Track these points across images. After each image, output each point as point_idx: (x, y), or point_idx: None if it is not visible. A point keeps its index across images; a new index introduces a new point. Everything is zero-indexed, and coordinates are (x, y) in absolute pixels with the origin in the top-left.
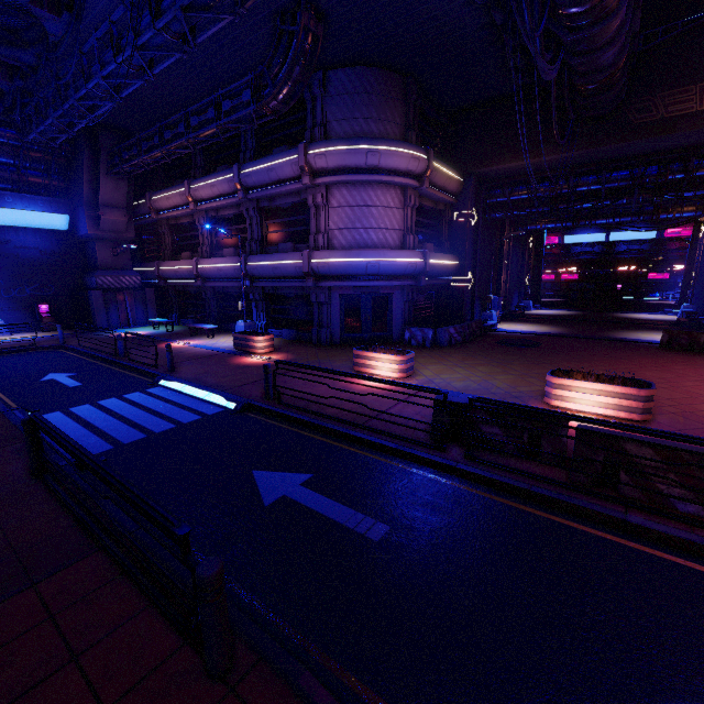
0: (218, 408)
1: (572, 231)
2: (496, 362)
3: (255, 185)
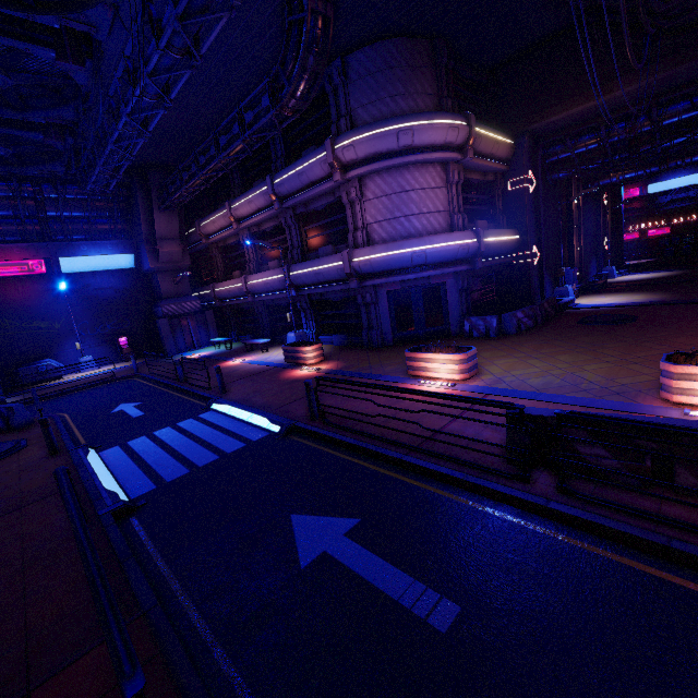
0: (263, 432)
1: (657, 178)
2: (581, 347)
3: (289, 193)
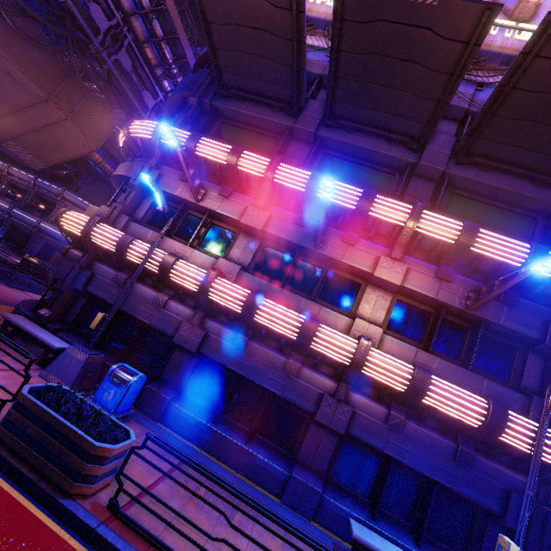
0: None
1: None
2: None
3: (41, 186)
